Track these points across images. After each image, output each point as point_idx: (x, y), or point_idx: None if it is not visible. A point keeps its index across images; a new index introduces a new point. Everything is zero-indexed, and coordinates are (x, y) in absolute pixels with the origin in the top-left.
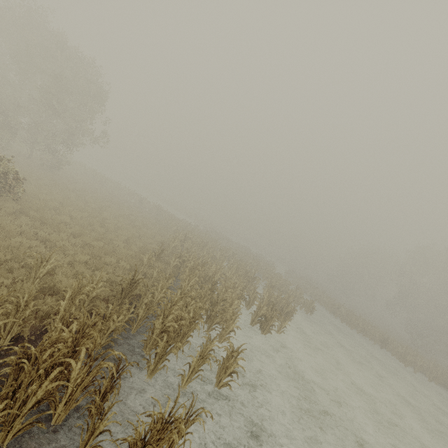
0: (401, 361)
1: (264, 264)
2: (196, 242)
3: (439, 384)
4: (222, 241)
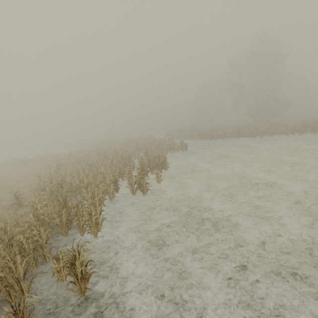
0: (252, 137)
1: (143, 141)
2: (71, 164)
3: (277, 134)
4: (108, 146)
